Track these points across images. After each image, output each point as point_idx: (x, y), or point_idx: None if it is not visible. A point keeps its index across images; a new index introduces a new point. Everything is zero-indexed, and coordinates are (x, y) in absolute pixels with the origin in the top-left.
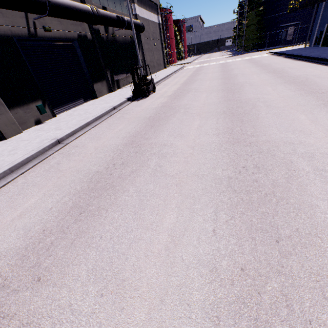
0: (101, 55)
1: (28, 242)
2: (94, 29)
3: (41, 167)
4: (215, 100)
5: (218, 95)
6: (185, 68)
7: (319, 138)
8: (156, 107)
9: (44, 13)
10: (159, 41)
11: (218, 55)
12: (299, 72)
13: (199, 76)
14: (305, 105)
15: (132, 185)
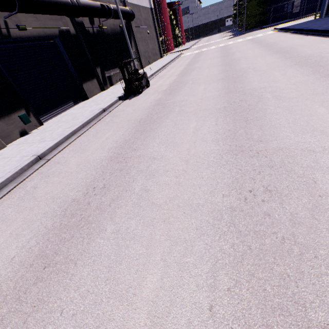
0: (88, 51)
1: None
2: (77, 22)
3: (16, 194)
4: (214, 93)
5: (217, 86)
6: (183, 56)
7: None
8: (148, 107)
9: (13, 9)
10: (152, 28)
11: (218, 37)
12: (311, 50)
13: (197, 64)
14: (324, 94)
15: (111, 221)
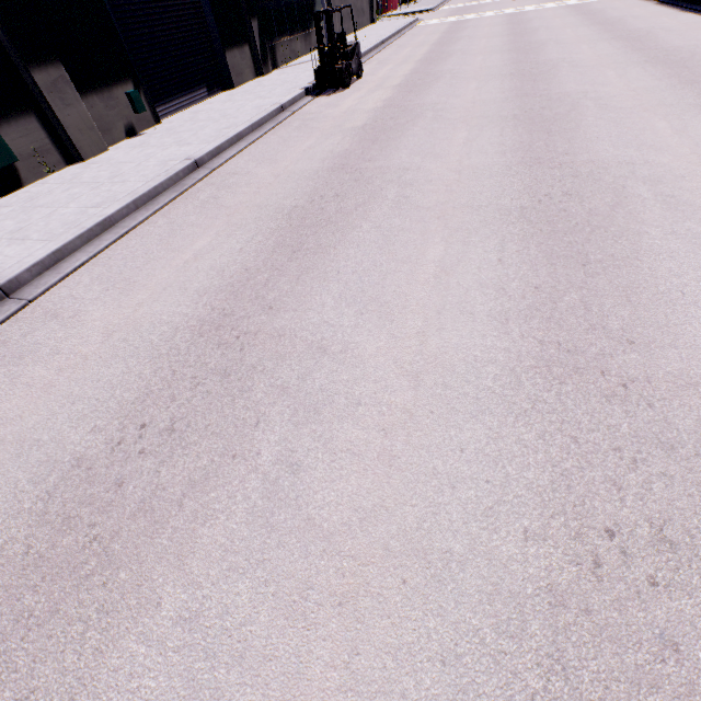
0: None
1: (231, 281)
2: None
3: (186, 204)
4: (497, 96)
5: (502, 85)
6: (422, 25)
7: (678, 156)
8: (372, 109)
9: None
10: None
11: None
12: (682, 40)
13: (457, 45)
14: (673, 106)
15: (364, 220)
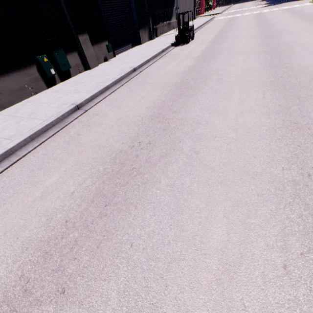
0: (146, 1)
1: (158, 104)
2: None
3: (133, 82)
4: (254, 44)
5: (256, 40)
6: (216, 19)
7: None
8: (200, 50)
9: None
10: None
11: (251, 4)
12: None
13: (234, 26)
14: None
15: (206, 86)
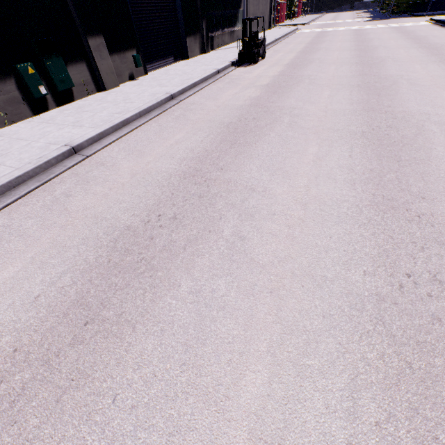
0: None
1: (198, 155)
2: None
3: (167, 117)
4: (347, 74)
5: (350, 68)
6: (300, 32)
7: None
8: (272, 76)
9: None
10: None
11: (350, 16)
12: None
13: (322, 44)
14: None
15: (271, 132)
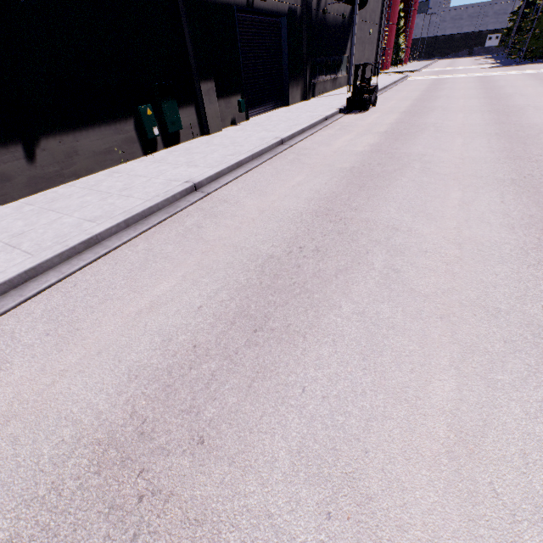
0: (306, 42)
1: (325, 196)
2: (307, 0)
3: (280, 160)
4: (480, 122)
5: (482, 116)
6: (411, 80)
7: None
8: (388, 123)
9: None
10: (376, 27)
11: (469, 62)
12: None
13: (442, 92)
14: None
15: (402, 177)
